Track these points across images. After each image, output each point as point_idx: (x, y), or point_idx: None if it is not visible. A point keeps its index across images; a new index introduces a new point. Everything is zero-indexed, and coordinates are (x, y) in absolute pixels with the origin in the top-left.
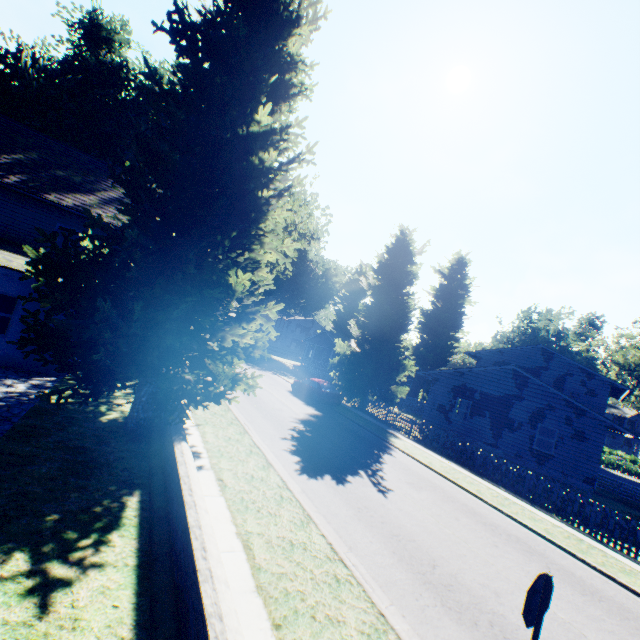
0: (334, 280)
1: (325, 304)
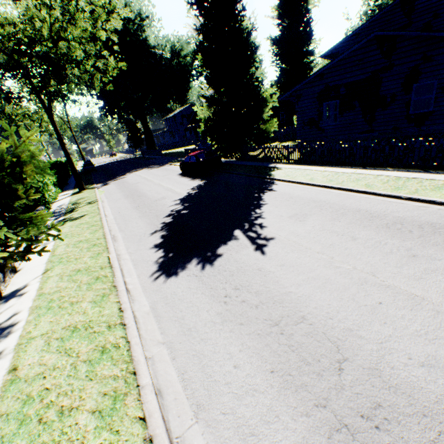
0: (183, 55)
1: (189, 84)
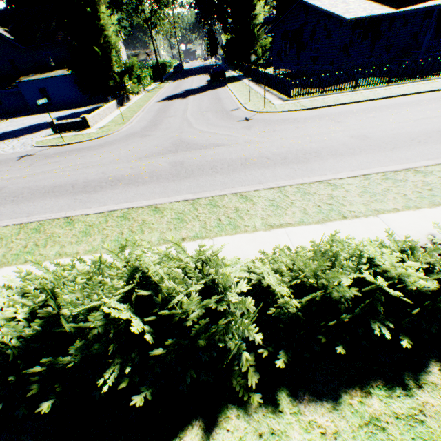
0: None
1: None
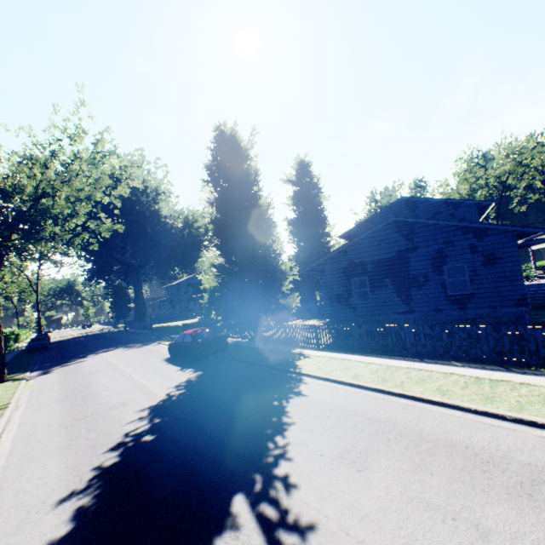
0: (196, 226)
1: (199, 253)
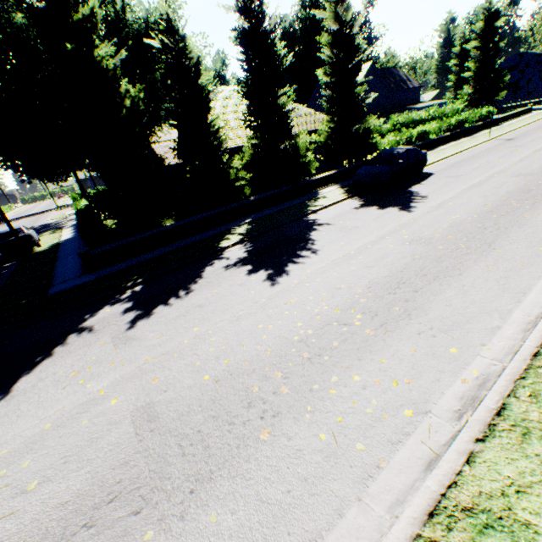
0: None
1: None
